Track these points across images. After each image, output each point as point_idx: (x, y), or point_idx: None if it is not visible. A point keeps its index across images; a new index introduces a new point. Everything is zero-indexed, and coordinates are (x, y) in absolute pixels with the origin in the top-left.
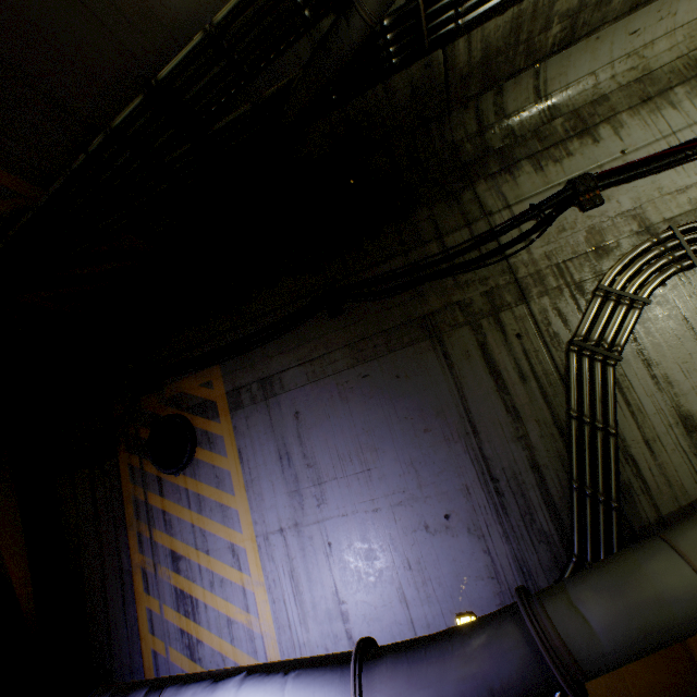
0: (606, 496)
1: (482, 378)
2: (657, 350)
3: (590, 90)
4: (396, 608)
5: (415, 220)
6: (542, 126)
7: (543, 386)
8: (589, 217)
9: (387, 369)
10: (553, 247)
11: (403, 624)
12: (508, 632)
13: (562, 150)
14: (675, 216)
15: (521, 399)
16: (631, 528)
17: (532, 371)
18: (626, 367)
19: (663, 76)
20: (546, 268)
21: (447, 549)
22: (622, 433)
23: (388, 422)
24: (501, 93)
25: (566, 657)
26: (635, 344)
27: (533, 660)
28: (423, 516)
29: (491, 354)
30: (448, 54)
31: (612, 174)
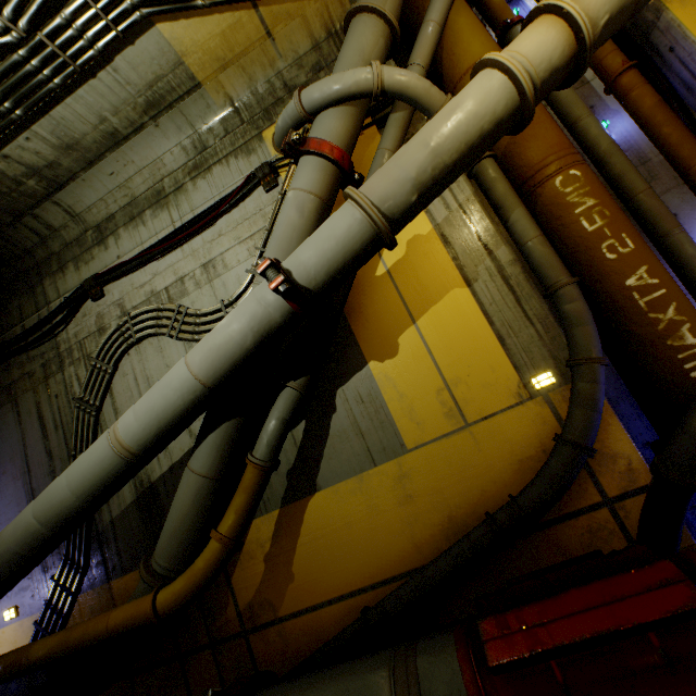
0: None
1: (37, 429)
2: (122, 401)
3: (106, 211)
4: None
5: (11, 308)
6: (82, 236)
7: (67, 432)
8: (99, 305)
9: None
10: (80, 328)
11: None
12: None
13: (90, 255)
14: (138, 304)
15: (55, 443)
16: (99, 529)
17: (62, 422)
18: (107, 415)
19: (142, 202)
20: (75, 344)
21: None
22: None
23: None
24: (39, 216)
25: None
26: (112, 398)
27: None
28: None
29: (43, 411)
30: None
31: (107, 275)
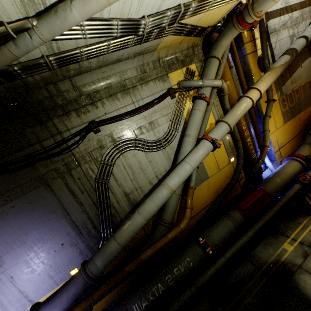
0: (108, 220)
1: (68, 195)
2: (118, 176)
3: (93, 87)
4: (48, 281)
5: (25, 133)
6: (78, 98)
7: (89, 193)
8: (97, 135)
9: (25, 201)
10: (87, 146)
11: (52, 284)
12: (79, 278)
13: (86, 109)
14: (120, 136)
15: (82, 199)
16: (115, 224)
17: (85, 189)
18: (111, 182)
19: (115, 88)
20: (85, 154)
21: (64, 254)
22: (112, 201)
23: (30, 221)
24: (57, 84)
25: (93, 276)
26: (113, 175)
27: (85, 281)
28: (53, 248)
29: (70, 186)
30: (22, 79)
31: (102, 122)
